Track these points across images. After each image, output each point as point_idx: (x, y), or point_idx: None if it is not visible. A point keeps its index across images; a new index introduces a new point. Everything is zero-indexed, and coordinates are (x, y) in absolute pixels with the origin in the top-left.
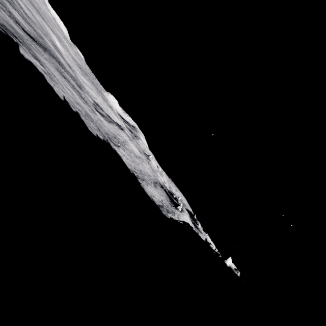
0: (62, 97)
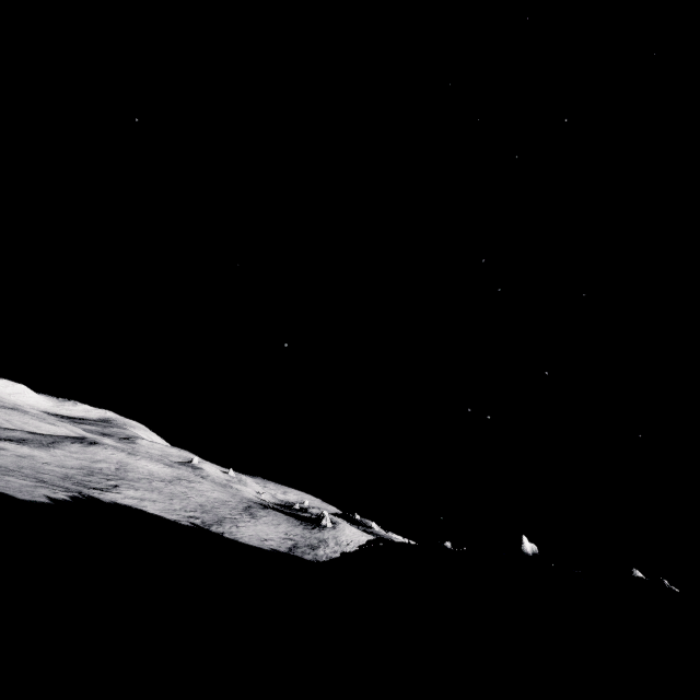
0: None
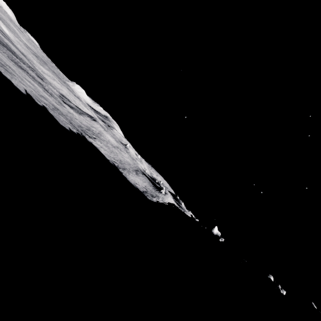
0: (23, 90)
